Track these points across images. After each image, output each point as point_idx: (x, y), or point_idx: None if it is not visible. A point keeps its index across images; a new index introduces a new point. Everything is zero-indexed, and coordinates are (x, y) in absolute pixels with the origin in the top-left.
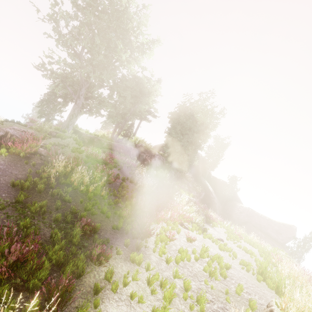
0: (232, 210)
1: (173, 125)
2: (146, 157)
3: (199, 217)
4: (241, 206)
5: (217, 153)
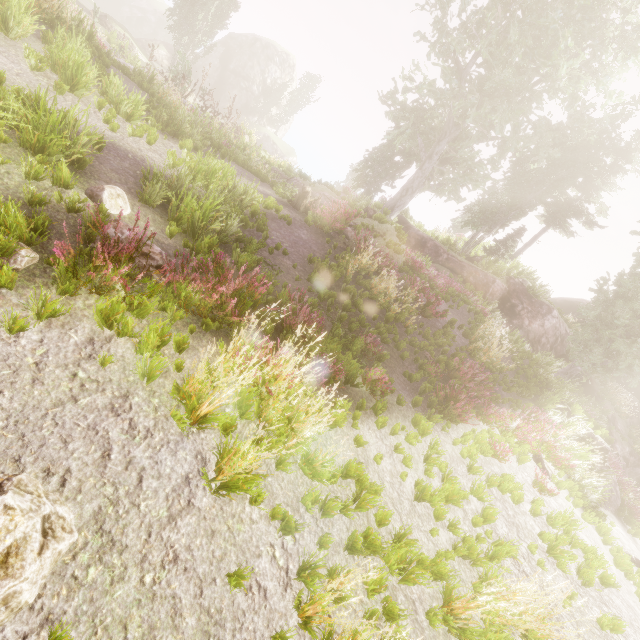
0: None
1: (639, 256)
2: (522, 311)
3: (595, 479)
4: None
5: None
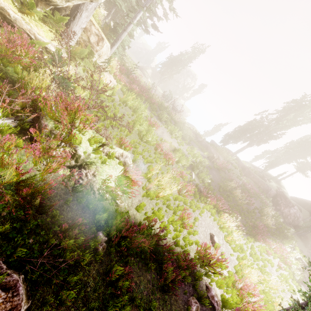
0: None
1: None
2: (281, 203)
3: (299, 272)
4: None
5: None
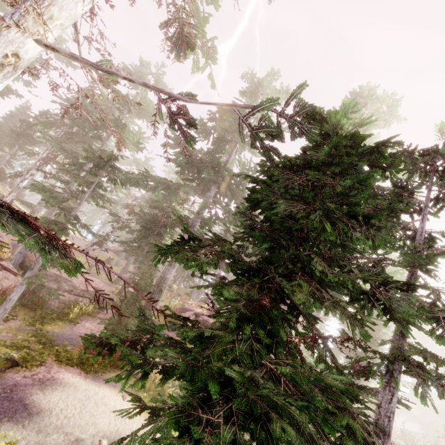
0: None
1: None
2: None
3: None
4: None
5: None
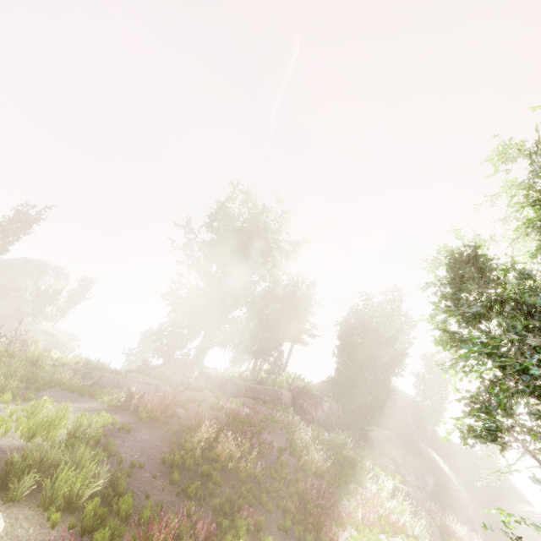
0: (512, 523)
1: (344, 349)
2: (308, 406)
3: (418, 524)
4: (528, 511)
5: (436, 389)
